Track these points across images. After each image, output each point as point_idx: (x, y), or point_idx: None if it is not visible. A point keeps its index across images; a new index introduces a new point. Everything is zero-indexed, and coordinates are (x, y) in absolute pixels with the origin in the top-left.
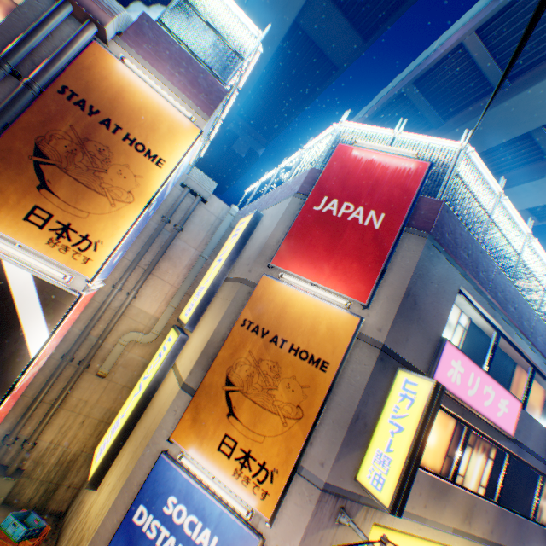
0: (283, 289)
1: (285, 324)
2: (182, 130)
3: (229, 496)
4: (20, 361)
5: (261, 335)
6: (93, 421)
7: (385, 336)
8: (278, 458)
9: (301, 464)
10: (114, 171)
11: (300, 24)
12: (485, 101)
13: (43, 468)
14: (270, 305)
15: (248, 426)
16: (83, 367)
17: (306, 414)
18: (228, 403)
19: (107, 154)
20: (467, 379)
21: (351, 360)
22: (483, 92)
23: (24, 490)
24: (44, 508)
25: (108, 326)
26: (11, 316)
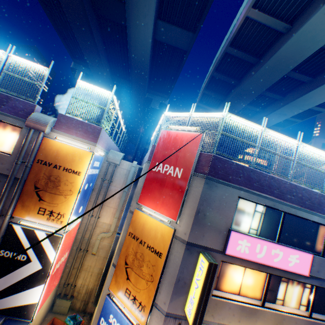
0: (143, 215)
1: (145, 233)
2: (85, 155)
3: (129, 316)
4: (48, 264)
5: (136, 240)
6: (95, 274)
7: (187, 237)
8: (146, 300)
9: (157, 302)
10: (63, 184)
11: (157, 39)
12: (279, 41)
13: (81, 295)
14: (138, 224)
15: (134, 284)
16: (84, 252)
17: (155, 279)
18: (126, 273)
19: (59, 178)
20: (255, 248)
21: (174, 250)
22: (276, 35)
23: (76, 304)
24: (85, 311)
25: (90, 233)
26: (42, 249)
